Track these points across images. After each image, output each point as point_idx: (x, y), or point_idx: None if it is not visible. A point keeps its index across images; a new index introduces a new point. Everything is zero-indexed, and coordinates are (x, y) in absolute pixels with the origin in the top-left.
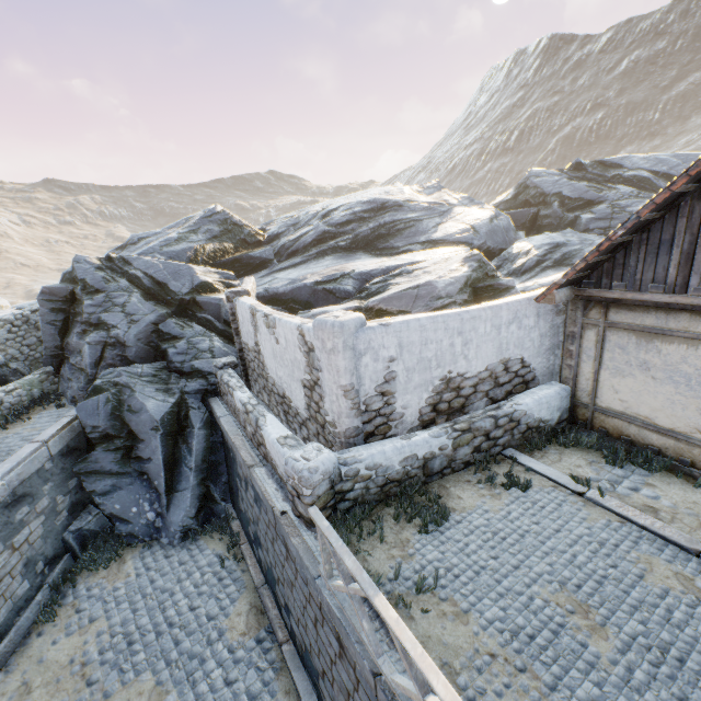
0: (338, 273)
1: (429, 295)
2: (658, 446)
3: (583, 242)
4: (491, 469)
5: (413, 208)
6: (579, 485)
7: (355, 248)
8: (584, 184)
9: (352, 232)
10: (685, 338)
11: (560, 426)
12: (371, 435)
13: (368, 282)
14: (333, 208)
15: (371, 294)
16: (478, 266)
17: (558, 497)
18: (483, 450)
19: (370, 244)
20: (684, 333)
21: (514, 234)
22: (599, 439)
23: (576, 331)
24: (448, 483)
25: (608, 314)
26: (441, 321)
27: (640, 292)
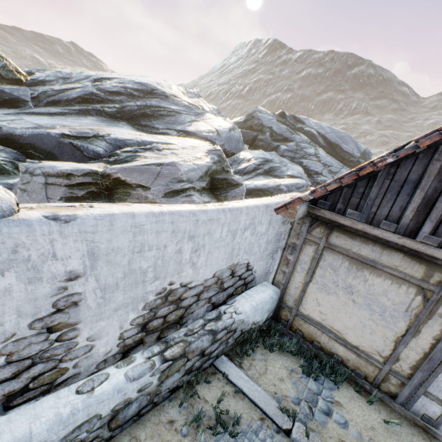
0: (92, 132)
1: (172, 175)
2: (342, 356)
3: (281, 163)
4: (200, 393)
5: (176, 102)
6: (286, 417)
7: (120, 117)
8: (285, 127)
9: (120, 103)
10: (392, 275)
11: (266, 323)
12: (21, 392)
13: (121, 149)
14: (107, 77)
15: (119, 160)
16: (218, 160)
17: (266, 441)
18: (195, 368)
19: (135, 119)
20: (393, 271)
21: (242, 145)
22: (298, 345)
23: (298, 243)
24: (144, 431)
25: (330, 236)
26: (169, 221)
27: (372, 226)
